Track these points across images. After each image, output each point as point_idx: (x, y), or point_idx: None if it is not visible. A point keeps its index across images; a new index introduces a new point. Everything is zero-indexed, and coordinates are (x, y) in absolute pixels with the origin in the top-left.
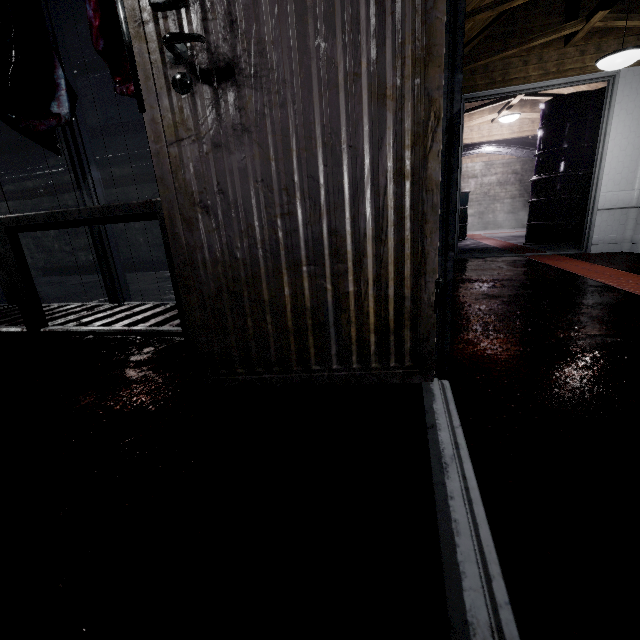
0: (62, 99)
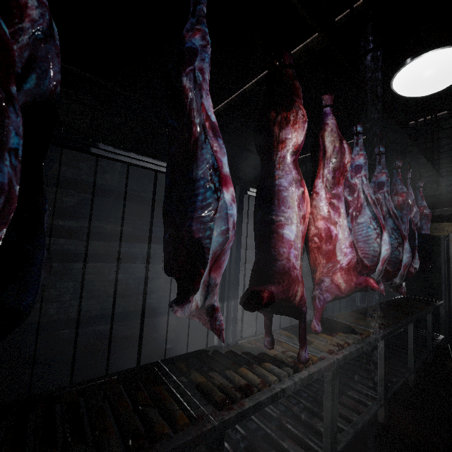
0: None
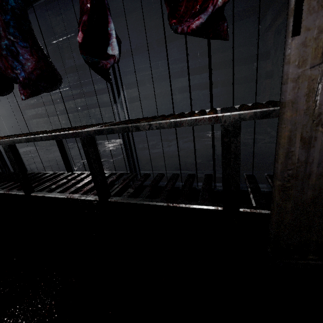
0: (114, 44)
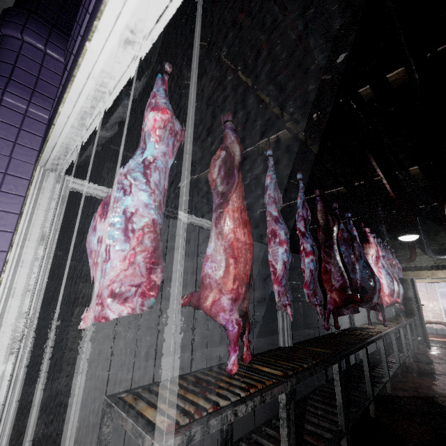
0: None
